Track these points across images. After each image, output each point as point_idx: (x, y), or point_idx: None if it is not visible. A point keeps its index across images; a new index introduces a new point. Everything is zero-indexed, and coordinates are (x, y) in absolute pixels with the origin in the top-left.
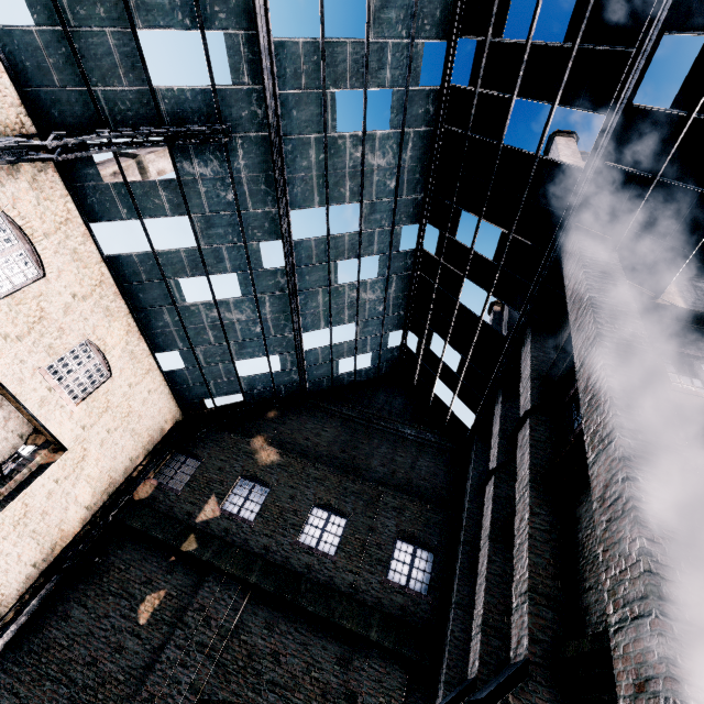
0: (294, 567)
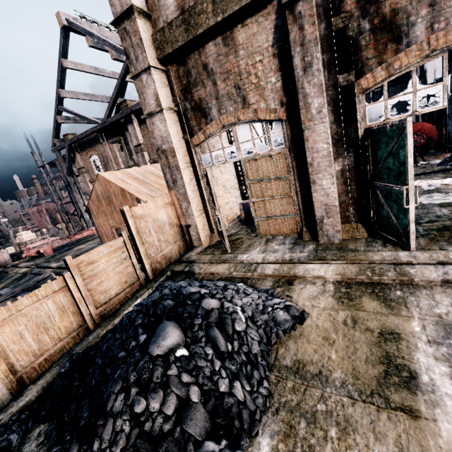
0: None
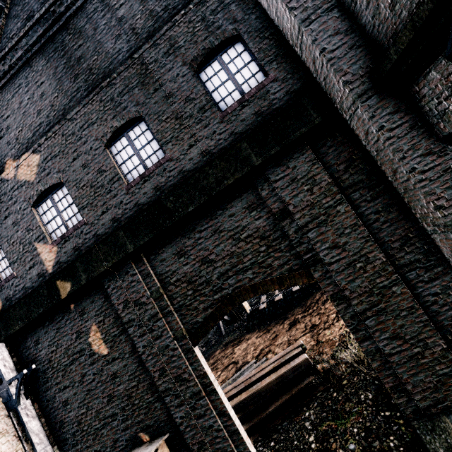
0: (147, 203)
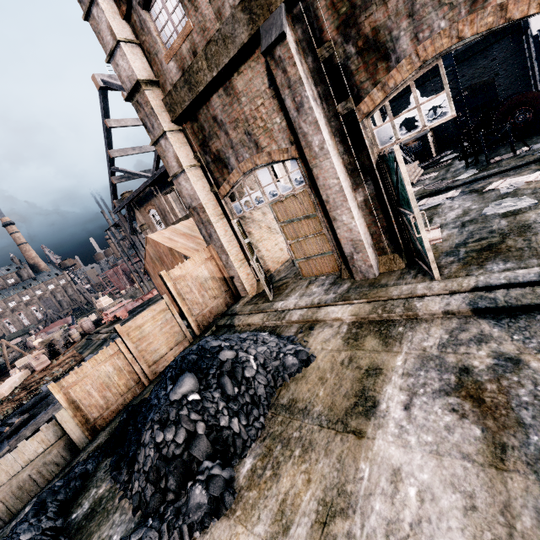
0: None
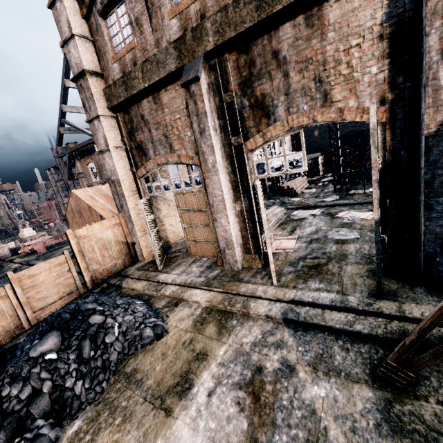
0: None
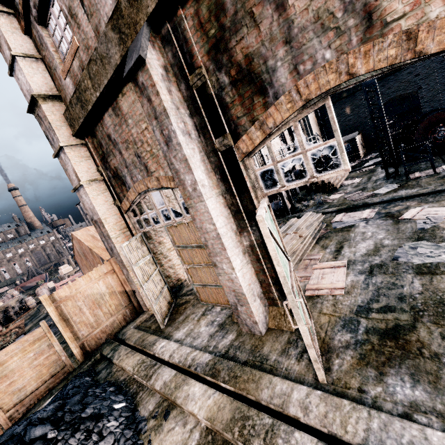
0: None
